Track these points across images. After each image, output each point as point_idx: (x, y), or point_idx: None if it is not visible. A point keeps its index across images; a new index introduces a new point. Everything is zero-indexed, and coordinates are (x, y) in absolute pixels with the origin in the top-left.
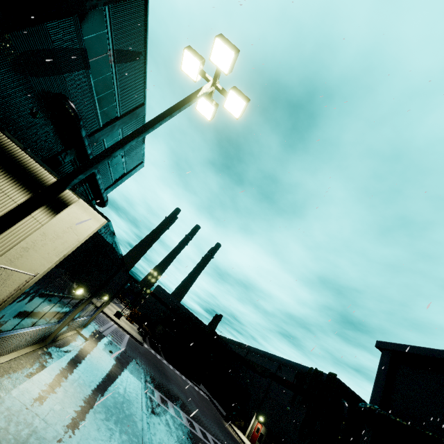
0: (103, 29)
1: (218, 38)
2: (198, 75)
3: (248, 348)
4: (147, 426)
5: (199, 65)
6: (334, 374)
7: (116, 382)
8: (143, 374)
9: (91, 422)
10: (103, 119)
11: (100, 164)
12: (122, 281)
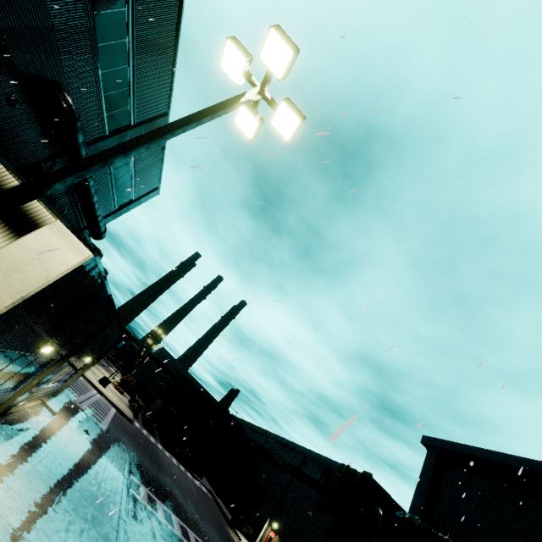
0: (122, 6)
1: (273, 29)
2: (242, 78)
3: (267, 434)
4: (124, 538)
5: (244, 63)
6: (370, 473)
7: (88, 475)
8: (127, 464)
9: (40, 535)
10: (111, 125)
11: (90, 172)
12: (113, 338)
